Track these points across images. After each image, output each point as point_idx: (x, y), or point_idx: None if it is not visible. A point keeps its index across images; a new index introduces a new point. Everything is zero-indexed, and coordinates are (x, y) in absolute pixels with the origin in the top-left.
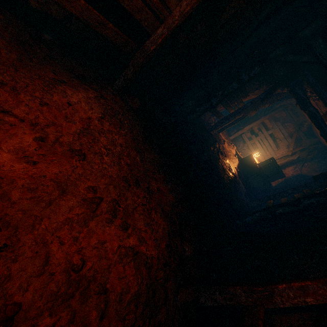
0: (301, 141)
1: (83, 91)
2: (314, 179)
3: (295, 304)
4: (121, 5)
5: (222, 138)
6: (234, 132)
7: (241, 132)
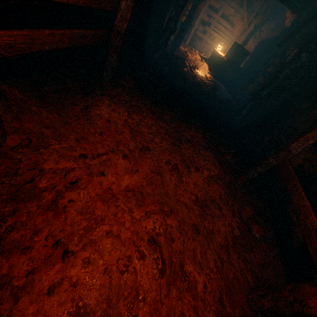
0: (252, 6)
1: (101, 104)
2: (278, 46)
3: (303, 148)
4: (90, 8)
5: (183, 51)
6: (187, 34)
7: (193, 30)
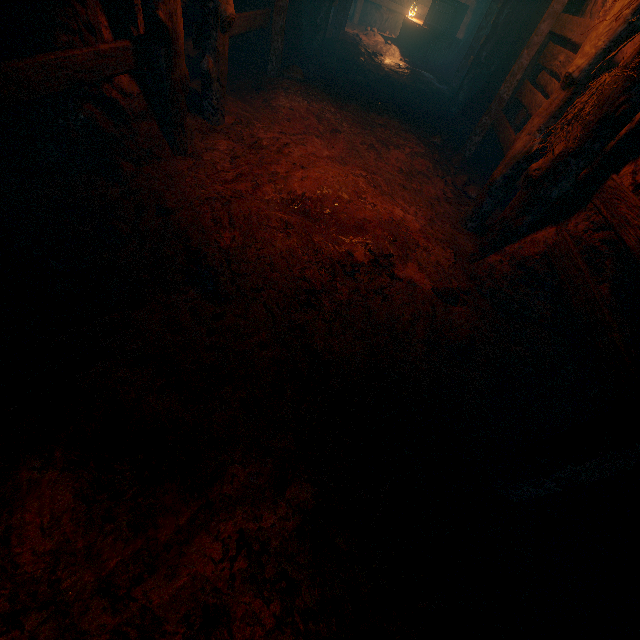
0: None
1: (277, 96)
2: None
3: (513, 89)
4: None
5: (352, 34)
6: (354, 5)
7: None
